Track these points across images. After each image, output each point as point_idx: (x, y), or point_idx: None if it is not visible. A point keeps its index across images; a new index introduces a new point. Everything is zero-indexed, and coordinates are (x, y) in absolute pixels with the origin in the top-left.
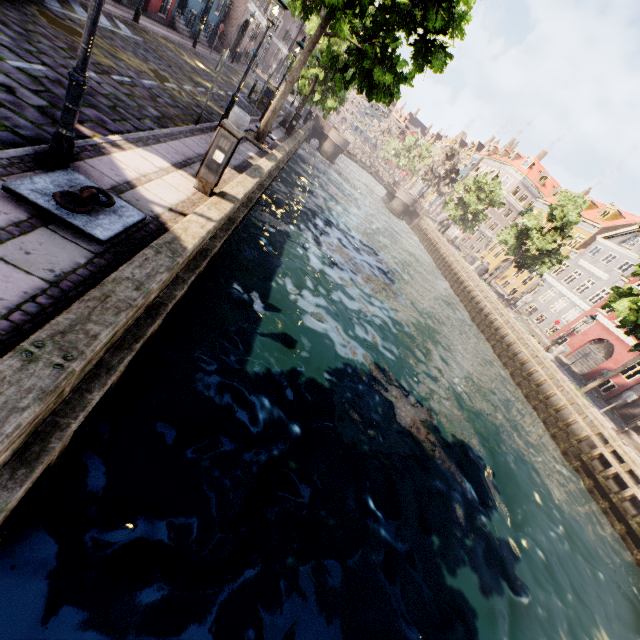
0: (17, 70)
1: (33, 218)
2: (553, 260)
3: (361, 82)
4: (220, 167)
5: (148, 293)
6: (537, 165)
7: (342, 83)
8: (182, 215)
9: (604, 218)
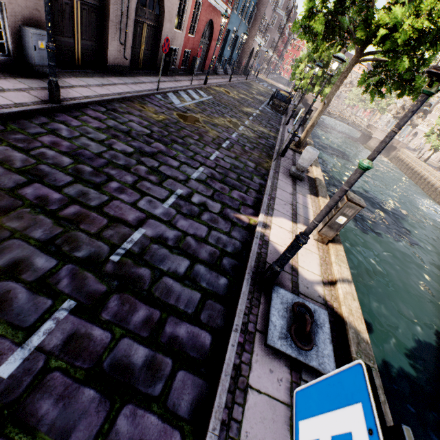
0: (197, 182)
1: (291, 372)
2: None
3: (396, 89)
4: (340, 226)
5: None
6: None
7: (375, 93)
8: (330, 284)
9: None
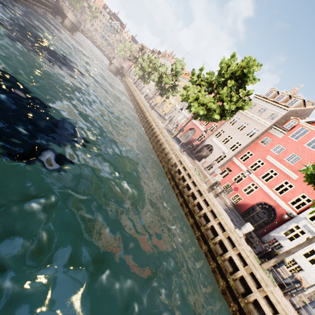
0: None
1: None
2: (174, 91)
3: None
4: None
5: None
6: None
7: None
8: None
9: None
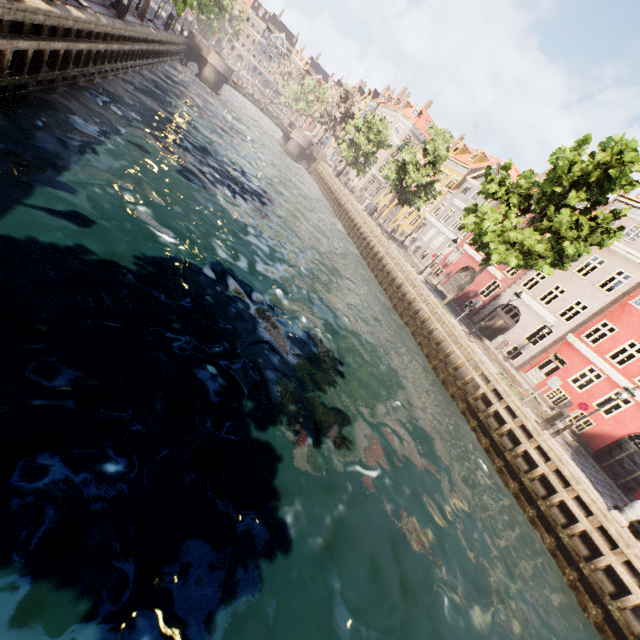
0: None
1: None
2: (429, 195)
3: None
4: None
5: None
6: (425, 114)
7: None
8: None
9: (473, 161)
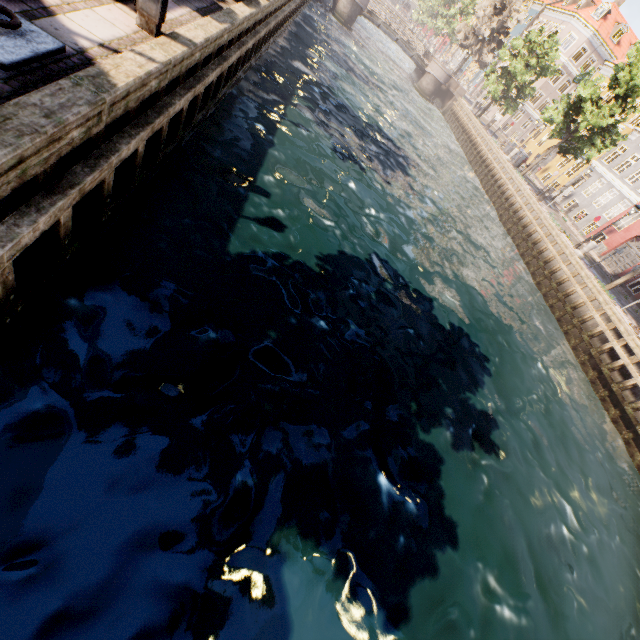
0: None
1: None
2: (606, 141)
3: None
4: None
5: (61, 123)
6: (614, 13)
7: None
8: (117, 53)
9: None
